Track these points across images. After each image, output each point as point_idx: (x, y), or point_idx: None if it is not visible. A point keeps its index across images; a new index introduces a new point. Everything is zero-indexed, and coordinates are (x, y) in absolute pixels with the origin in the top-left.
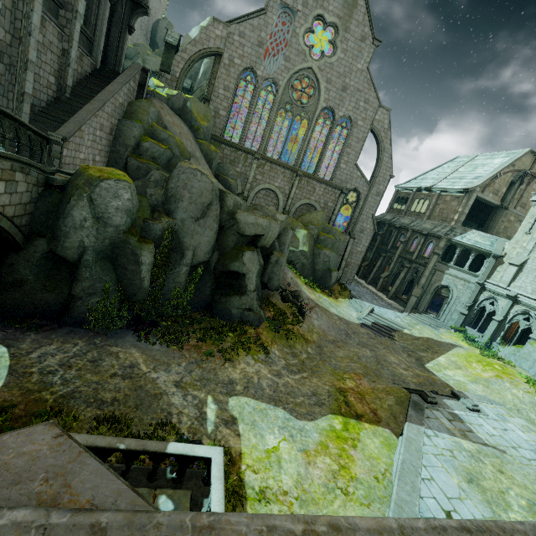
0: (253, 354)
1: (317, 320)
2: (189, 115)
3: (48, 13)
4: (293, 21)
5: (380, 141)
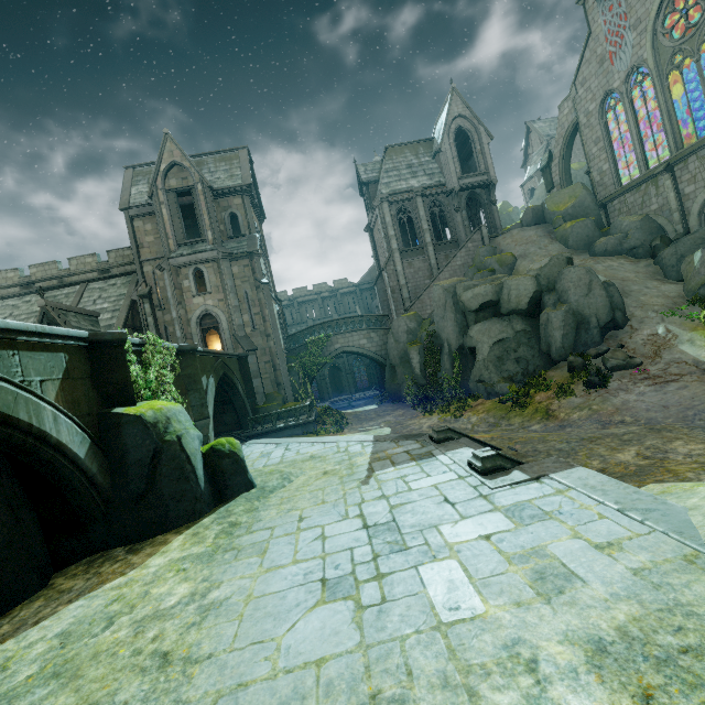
0: (445, 416)
1: (640, 394)
2: (548, 214)
3: (416, 257)
4: None
5: None
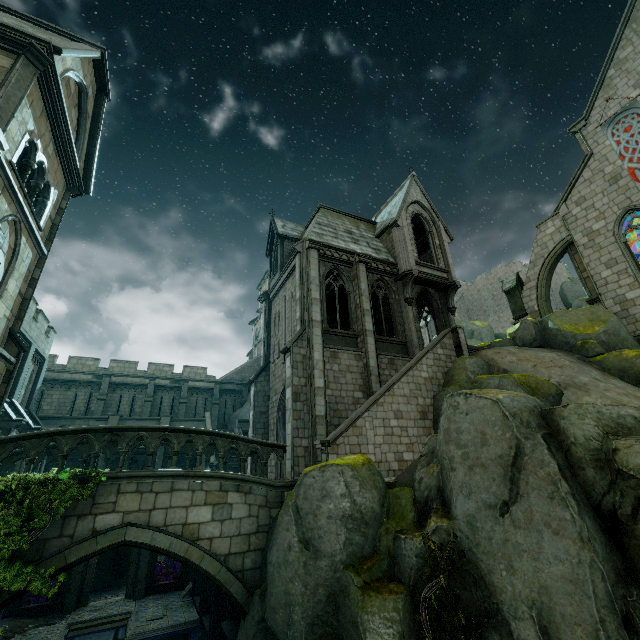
0: None
1: None
2: (559, 335)
3: (344, 347)
4: (639, 111)
5: None
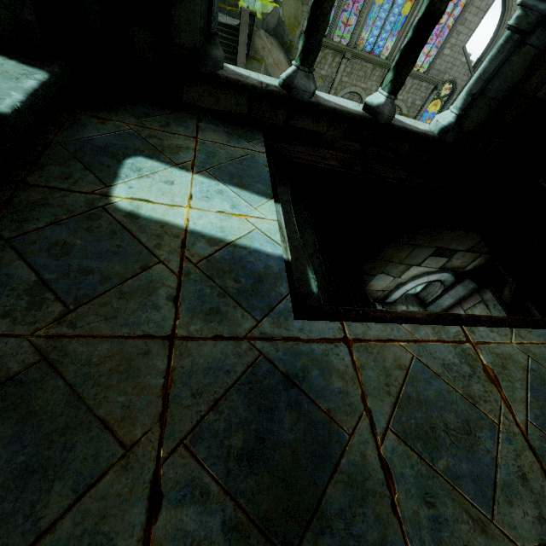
0: None
1: None
2: (281, 27)
3: None
4: None
5: (508, 8)
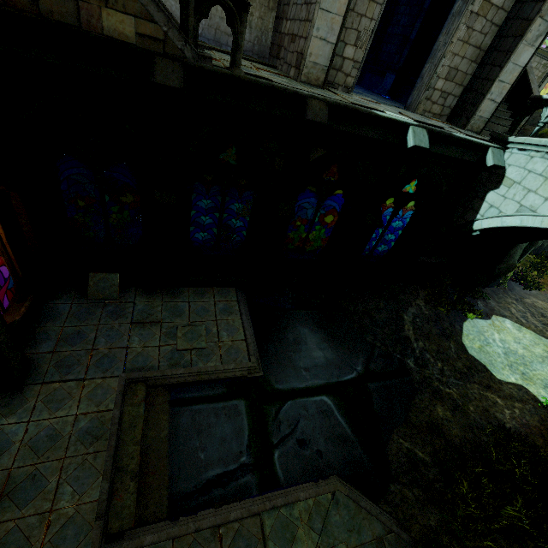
0: None
1: None
2: None
3: None
4: None
5: None
